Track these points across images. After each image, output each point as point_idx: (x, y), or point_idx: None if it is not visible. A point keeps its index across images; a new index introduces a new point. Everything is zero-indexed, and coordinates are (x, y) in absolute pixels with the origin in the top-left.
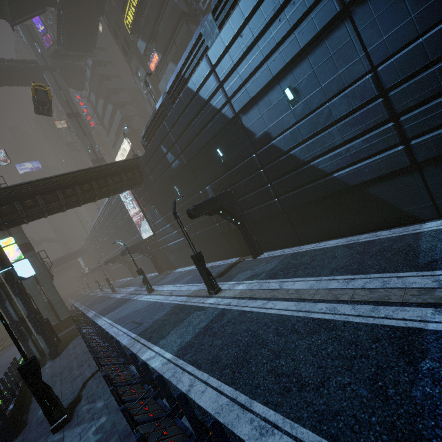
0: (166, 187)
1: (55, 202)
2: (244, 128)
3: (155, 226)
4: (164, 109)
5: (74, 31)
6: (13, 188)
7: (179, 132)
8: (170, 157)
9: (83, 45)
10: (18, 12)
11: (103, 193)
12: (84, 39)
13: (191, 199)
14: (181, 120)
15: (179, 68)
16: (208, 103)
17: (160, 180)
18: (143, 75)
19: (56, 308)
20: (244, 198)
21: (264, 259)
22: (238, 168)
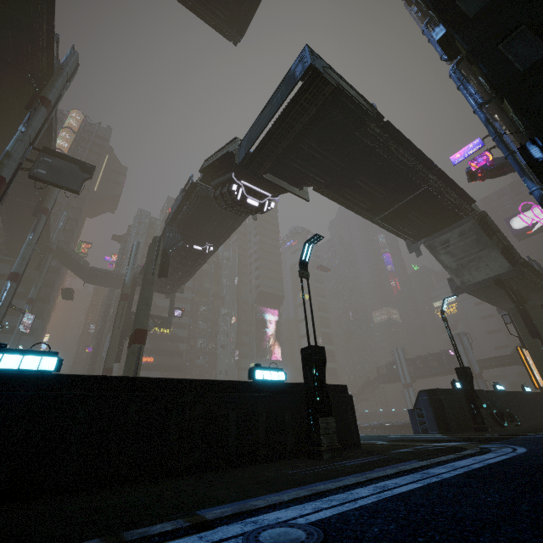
0: None
1: None
2: None
3: None
4: None
5: (110, 281)
6: None
7: None
8: None
9: (95, 281)
10: None
11: None
12: (102, 282)
13: None
14: None
15: None
16: None
17: None
18: None
19: None
20: None
21: None
22: None
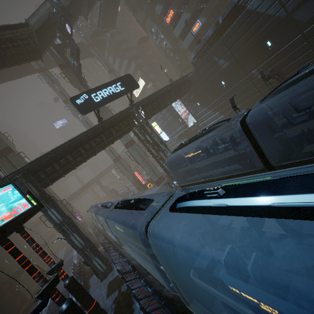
0: (212, 85)
1: (163, 103)
2: (292, 20)
3: (196, 117)
4: (218, 32)
5: (108, 14)
6: (149, 97)
7: (233, 43)
8: (222, 62)
9: (110, 23)
10: (88, 8)
11: (178, 96)
12: (112, 18)
13: (237, 84)
14: (236, 33)
15: (238, 0)
16: (264, 14)
17: (208, 82)
18: (156, 30)
19: (155, 171)
20: (287, 66)
21: (307, 96)
22: (285, 48)
